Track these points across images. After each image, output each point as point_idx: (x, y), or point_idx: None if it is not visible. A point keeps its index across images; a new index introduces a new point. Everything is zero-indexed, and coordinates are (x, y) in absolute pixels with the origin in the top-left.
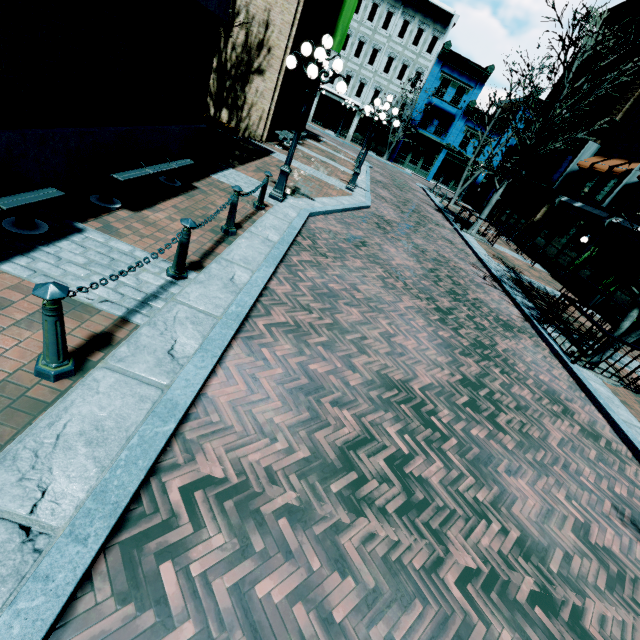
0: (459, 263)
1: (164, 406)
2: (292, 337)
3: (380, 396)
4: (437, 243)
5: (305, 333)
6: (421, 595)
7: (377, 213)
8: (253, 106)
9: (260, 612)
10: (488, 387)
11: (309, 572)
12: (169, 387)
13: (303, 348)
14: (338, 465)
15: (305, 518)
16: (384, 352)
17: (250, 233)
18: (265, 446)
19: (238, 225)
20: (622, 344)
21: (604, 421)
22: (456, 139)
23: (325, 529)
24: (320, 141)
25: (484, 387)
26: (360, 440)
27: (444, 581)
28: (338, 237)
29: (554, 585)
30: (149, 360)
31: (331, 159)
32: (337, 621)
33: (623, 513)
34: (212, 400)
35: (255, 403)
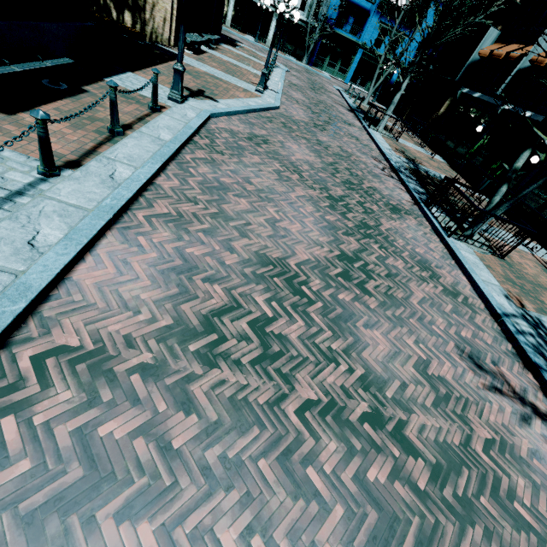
0: (361, 157)
1: (16, 289)
2: (172, 226)
3: (254, 272)
4: (342, 140)
5: (187, 222)
6: (260, 423)
7: (285, 114)
8: (155, 6)
9: (100, 447)
10: (364, 260)
11: (155, 414)
12: (24, 273)
13: (182, 235)
14: (200, 329)
15: (158, 373)
16: (266, 235)
17: (140, 133)
18: (127, 318)
19: (128, 126)
20: (490, 216)
21: (467, 282)
22: (371, 37)
23: (177, 380)
24: (236, 46)
25: (360, 260)
26: (226, 308)
27: (285, 411)
28: (239, 136)
29: (386, 407)
30: (5, 250)
31: (245, 63)
32: (175, 448)
33: (463, 350)
34: (77, 283)
35: (123, 283)
